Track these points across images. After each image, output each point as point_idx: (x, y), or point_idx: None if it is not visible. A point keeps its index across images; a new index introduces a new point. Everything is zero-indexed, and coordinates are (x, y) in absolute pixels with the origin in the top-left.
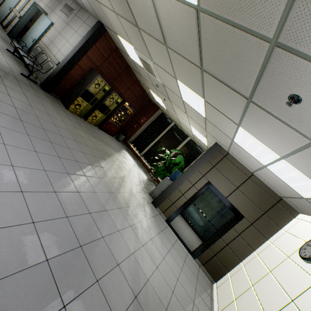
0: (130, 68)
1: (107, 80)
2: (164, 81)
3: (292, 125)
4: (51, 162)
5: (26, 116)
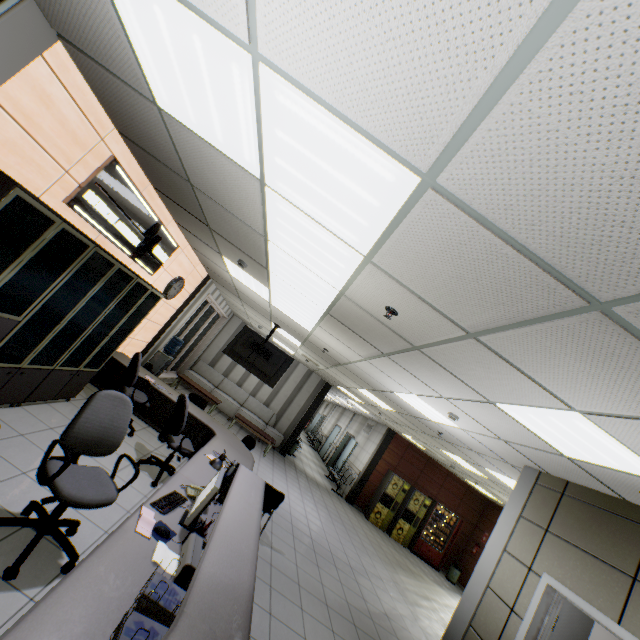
0: (433, 459)
1: (409, 480)
2: (444, 456)
3: (462, 446)
4: (342, 533)
5: (331, 509)
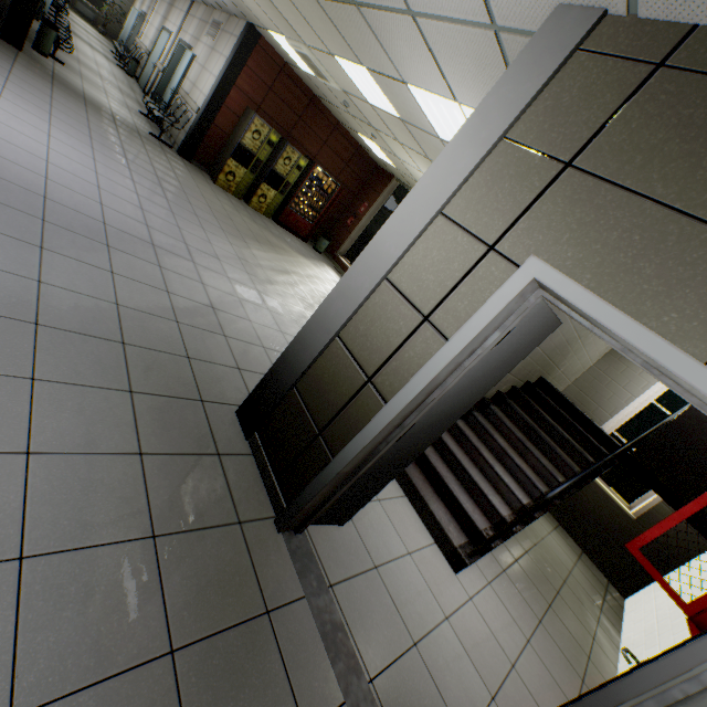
0: (320, 101)
1: (280, 131)
2: (338, 81)
3: (388, 5)
4: (152, 196)
5: (136, 160)
